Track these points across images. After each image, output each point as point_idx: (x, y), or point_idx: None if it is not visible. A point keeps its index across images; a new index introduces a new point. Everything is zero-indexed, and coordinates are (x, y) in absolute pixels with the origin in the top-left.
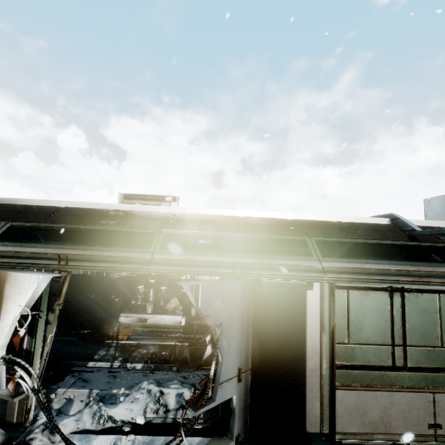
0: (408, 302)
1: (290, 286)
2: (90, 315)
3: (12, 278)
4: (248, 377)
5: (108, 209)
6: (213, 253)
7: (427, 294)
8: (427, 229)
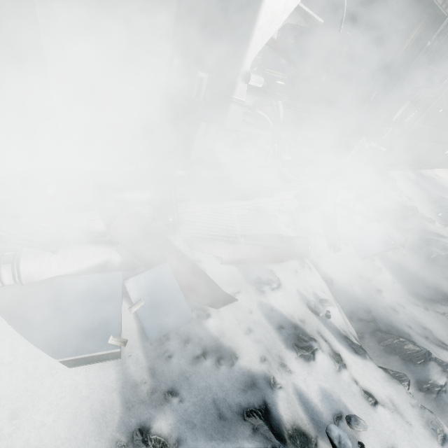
0: None
1: None
2: None
3: None
4: None
5: None
6: None
7: None
8: None
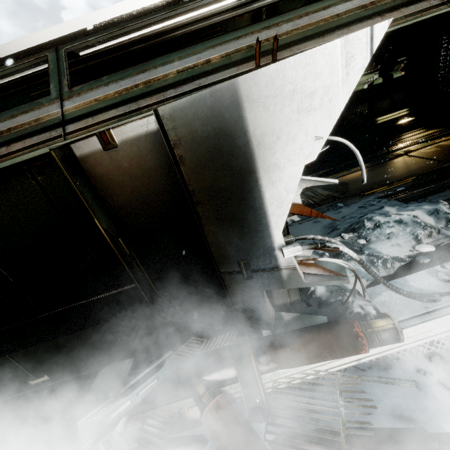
0: None
1: None
2: None
3: (260, 88)
4: None
5: None
6: None
7: None
8: None
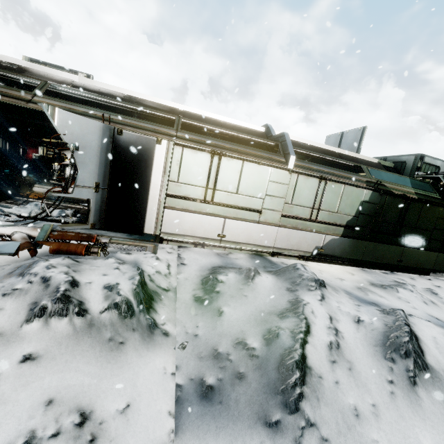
0: (222, 163)
1: (144, 139)
2: (1, 181)
3: None
4: (105, 193)
5: (1, 60)
6: (90, 108)
7: (236, 160)
8: (276, 134)
